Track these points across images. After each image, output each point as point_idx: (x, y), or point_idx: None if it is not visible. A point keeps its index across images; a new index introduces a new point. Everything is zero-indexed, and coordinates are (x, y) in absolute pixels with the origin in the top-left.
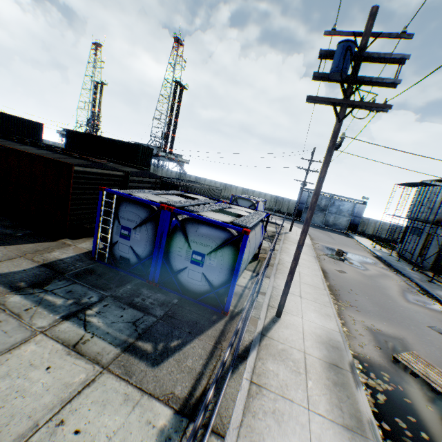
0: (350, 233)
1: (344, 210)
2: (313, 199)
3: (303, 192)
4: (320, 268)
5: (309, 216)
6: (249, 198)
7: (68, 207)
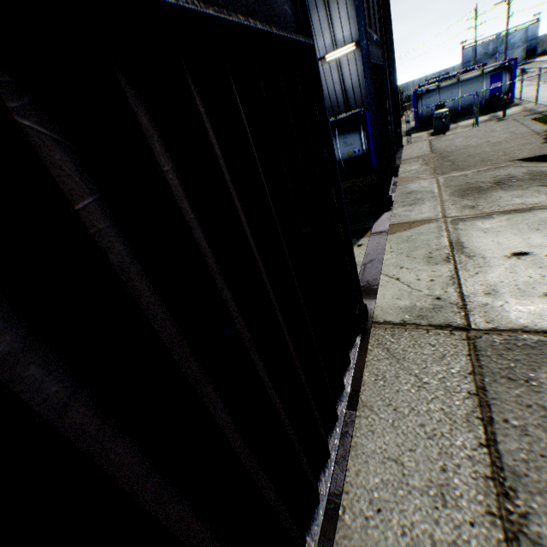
0: (528, 61)
1: (515, 42)
2: (505, 40)
3: (465, 51)
4: None
5: (505, 47)
6: (440, 76)
7: None
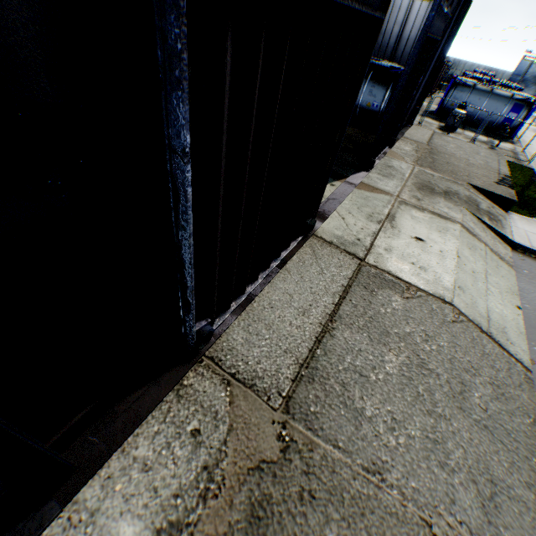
0: None
1: None
2: None
3: (523, 62)
4: (529, 119)
5: None
6: (487, 74)
7: (434, 83)
